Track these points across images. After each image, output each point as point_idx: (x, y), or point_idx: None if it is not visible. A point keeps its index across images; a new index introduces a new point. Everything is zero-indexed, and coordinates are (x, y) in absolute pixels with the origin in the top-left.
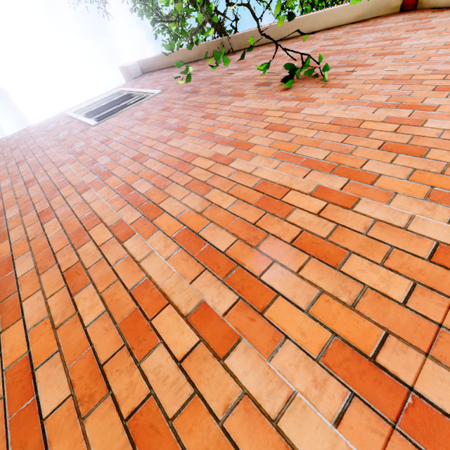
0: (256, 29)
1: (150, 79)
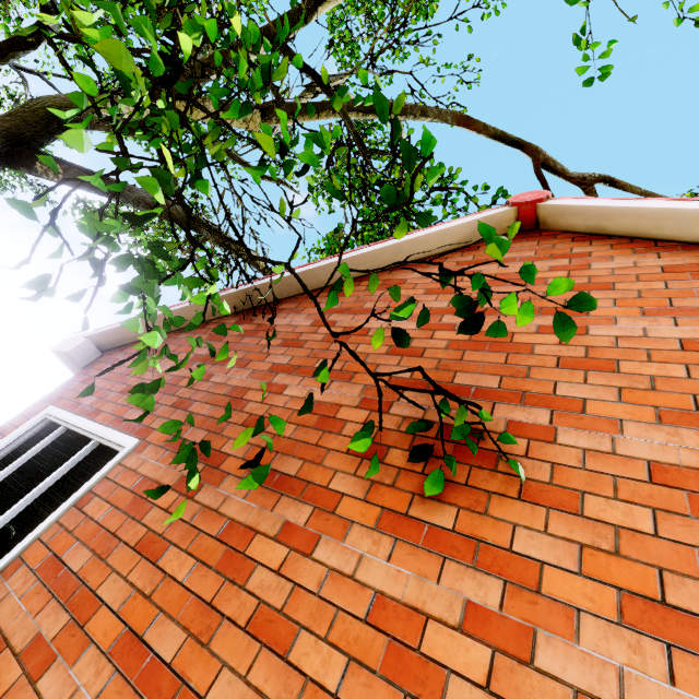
0: (304, 271)
1: (115, 377)
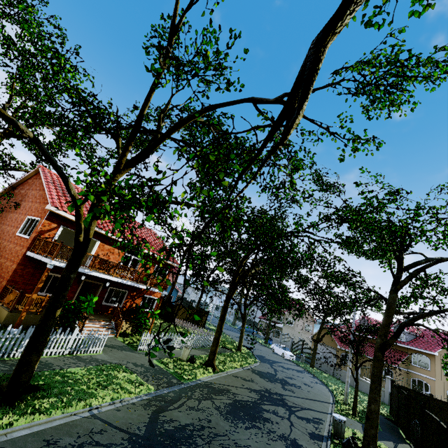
0: (17, 182)
1: None
